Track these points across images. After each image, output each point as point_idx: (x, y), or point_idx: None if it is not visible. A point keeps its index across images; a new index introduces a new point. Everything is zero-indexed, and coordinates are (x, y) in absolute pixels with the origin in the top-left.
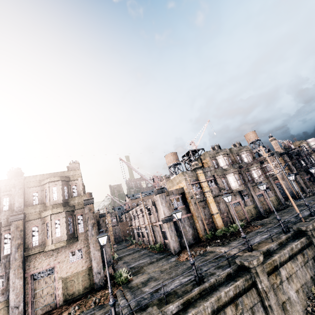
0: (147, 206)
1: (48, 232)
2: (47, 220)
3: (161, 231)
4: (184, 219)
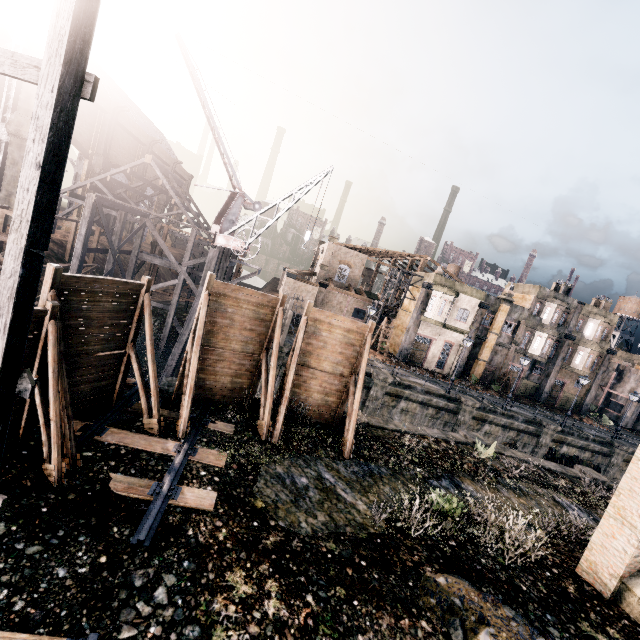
0: None
1: (578, 358)
2: (582, 350)
3: (607, 398)
4: None
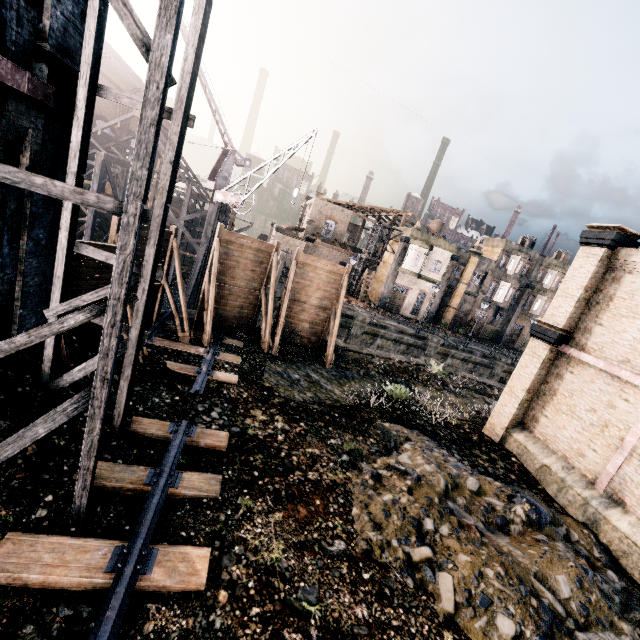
0: None
1: (536, 305)
2: (540, 298)
3: None
4: None
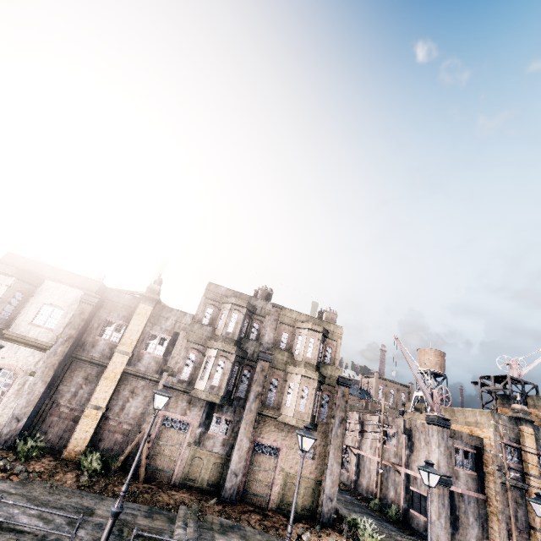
0: (385, 427)
1: (289, 396)
2: (293, 379)
3: (407, 487)
4: (470, 498)
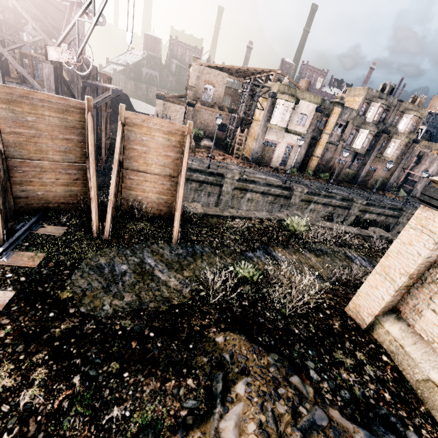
0: None
1: (390, 149)
2: (394, 141)
3: (406, 177)
4: None
